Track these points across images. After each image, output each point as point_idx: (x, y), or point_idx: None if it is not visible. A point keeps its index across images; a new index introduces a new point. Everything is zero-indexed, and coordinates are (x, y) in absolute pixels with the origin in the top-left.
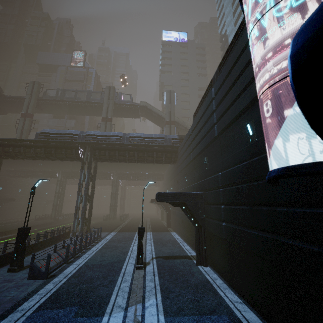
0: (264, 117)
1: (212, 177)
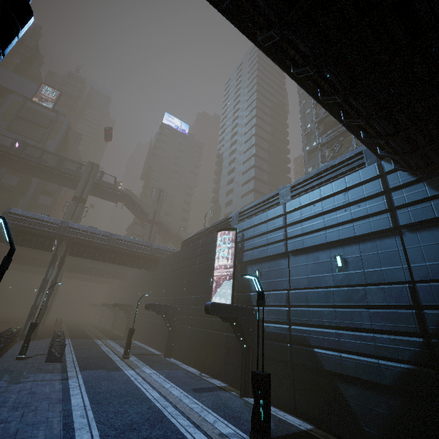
0: (215, 282)
1: (188, 297)
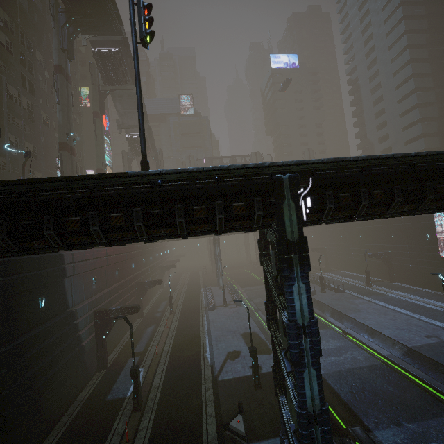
0: (437, 239)
1: (400, 246)
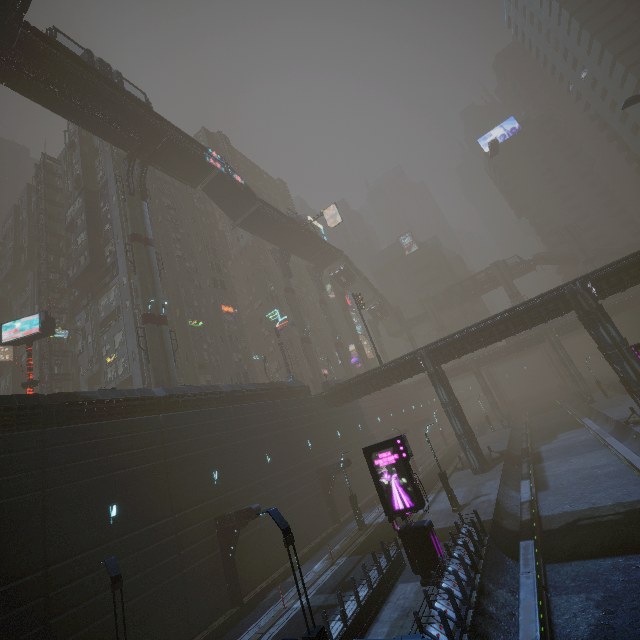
0: None
1: None
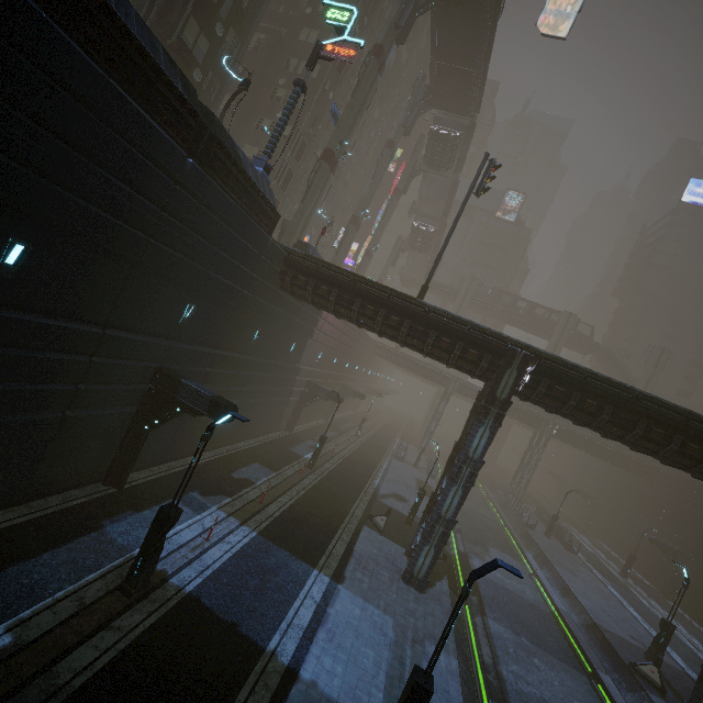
0: None
1: None
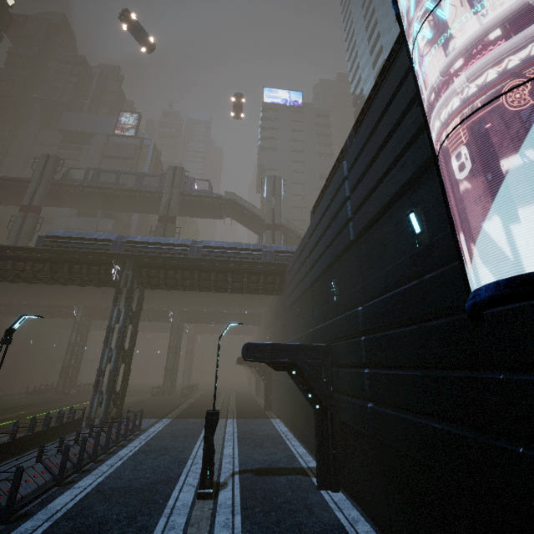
0: (446, 192)
1: (346, 315)
